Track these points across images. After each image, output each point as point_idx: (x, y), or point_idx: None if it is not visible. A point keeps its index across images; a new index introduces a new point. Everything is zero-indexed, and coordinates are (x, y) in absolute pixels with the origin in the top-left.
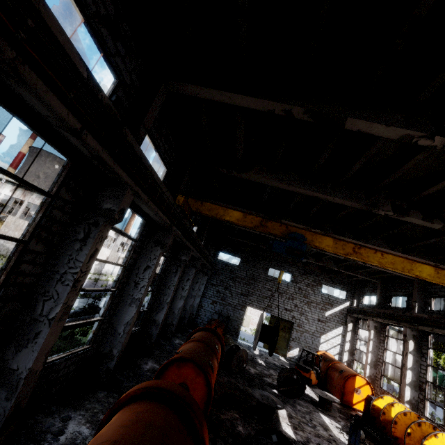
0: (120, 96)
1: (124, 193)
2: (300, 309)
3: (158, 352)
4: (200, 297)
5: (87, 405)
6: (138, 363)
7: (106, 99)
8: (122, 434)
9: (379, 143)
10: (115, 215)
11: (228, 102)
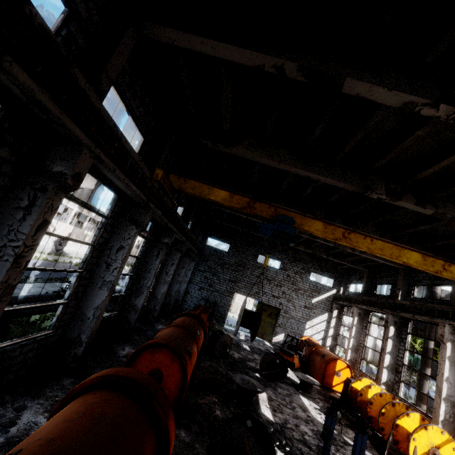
0: (73, 32)
1: (79, 154)
2: (288, 296)
3: (137, 337)
4: (187, 283)
5: (48, 393)
6: (113, 348)
7: (39, 17)
8: (62, 430)
9: (378, 115)
10: (67, 180)
11: (210, 53)
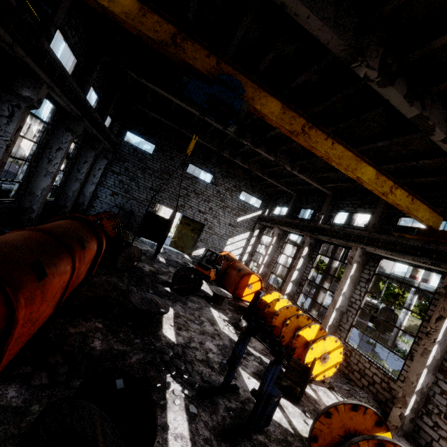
0: None
1: None
2: (215, 212)
3: None
4: (95, 185)
5: None
6: None
7: None
8: None
9: None
10: None
11: None
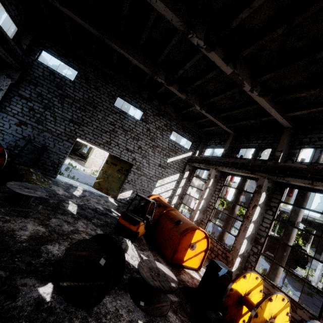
0: None
1: None
2: (144, 151)
3: None
4: None
5: None
6: None
7: None
8: None
9: None
10: None
11: None
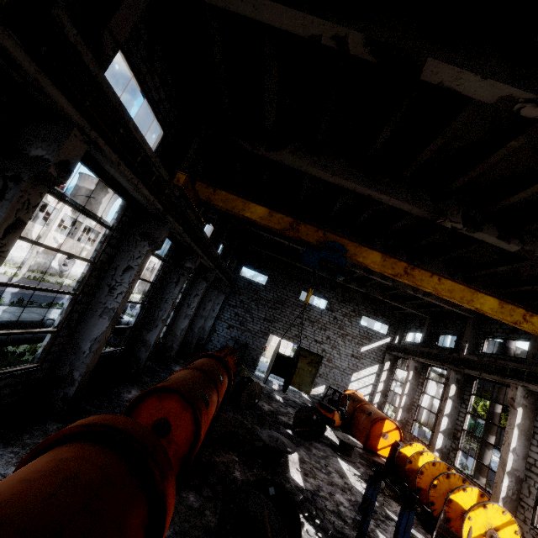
0: None
1: (66, 135)
2: (333, 341)
3: (148, 379)
4: (214, 319)
5: (26, 440)
6: (117, 391)
7: None
8: (14, 493)
9: (464, 116)
10: (48, 168)
11: (251, 16)
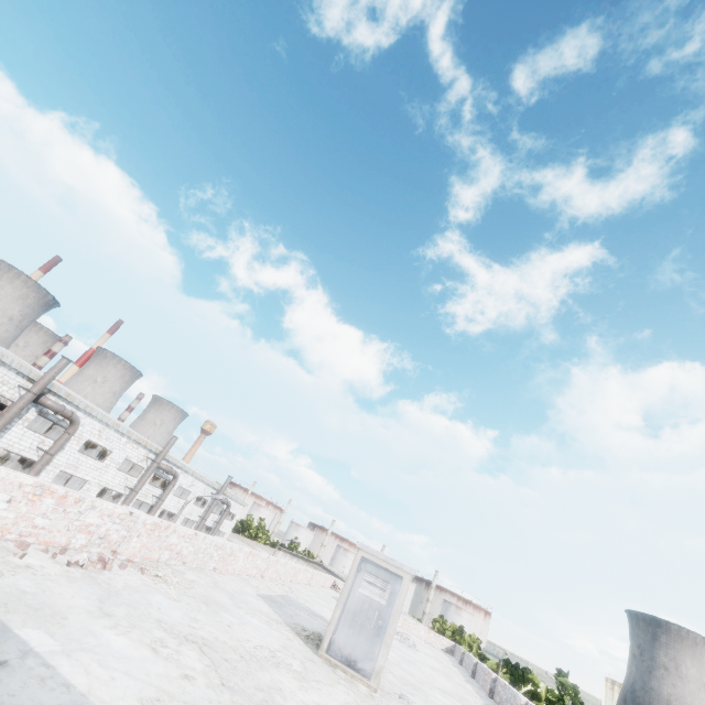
0: None
1: None
2: None
3: None
4: None
5: None
6: None
7: None
8: None
9: None
10: None
11: None
